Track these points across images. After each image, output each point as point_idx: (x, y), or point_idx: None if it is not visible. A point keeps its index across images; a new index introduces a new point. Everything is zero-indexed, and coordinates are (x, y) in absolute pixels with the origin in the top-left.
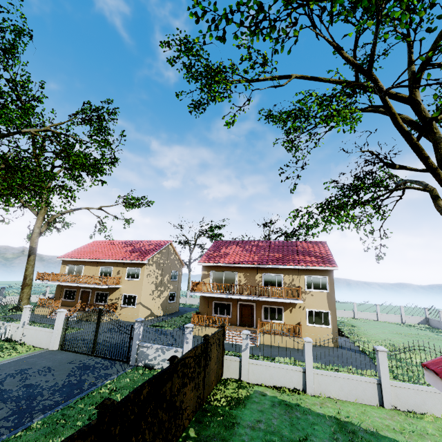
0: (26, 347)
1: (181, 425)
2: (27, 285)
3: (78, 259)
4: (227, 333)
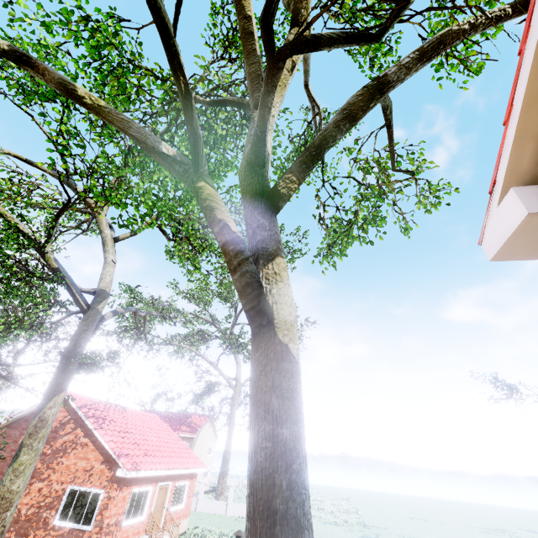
0: None
1: None
2: None
3: None
4: None
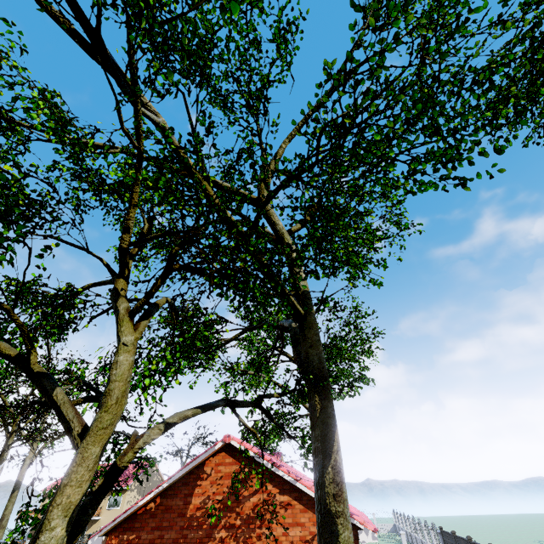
0: None
1: None
2: (3, 527)
3: None
4: None
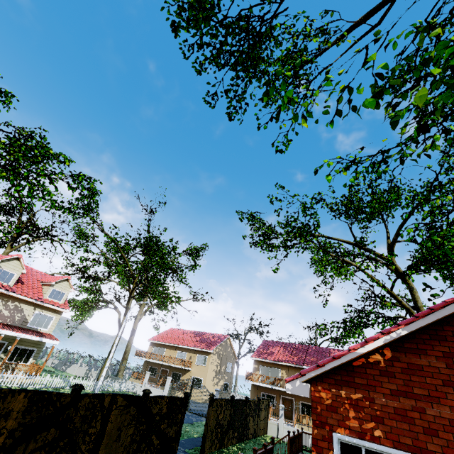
0: None
1: (248, 434)
2: (126, 359)
3: (163, 342)
4: (271, 419)
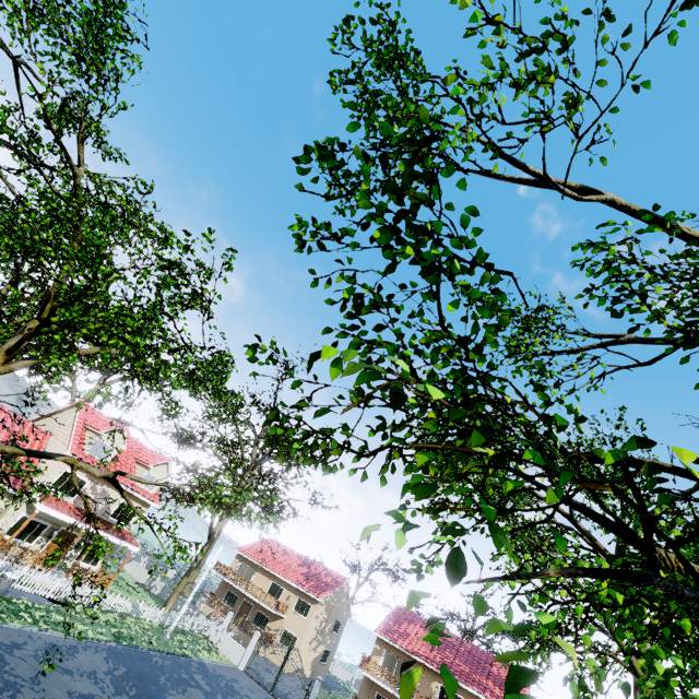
0: (222, 654)
1: None
2: (199, 568)
3: (255, 561)
4: None
